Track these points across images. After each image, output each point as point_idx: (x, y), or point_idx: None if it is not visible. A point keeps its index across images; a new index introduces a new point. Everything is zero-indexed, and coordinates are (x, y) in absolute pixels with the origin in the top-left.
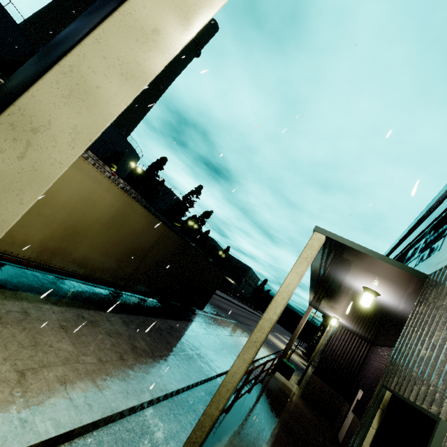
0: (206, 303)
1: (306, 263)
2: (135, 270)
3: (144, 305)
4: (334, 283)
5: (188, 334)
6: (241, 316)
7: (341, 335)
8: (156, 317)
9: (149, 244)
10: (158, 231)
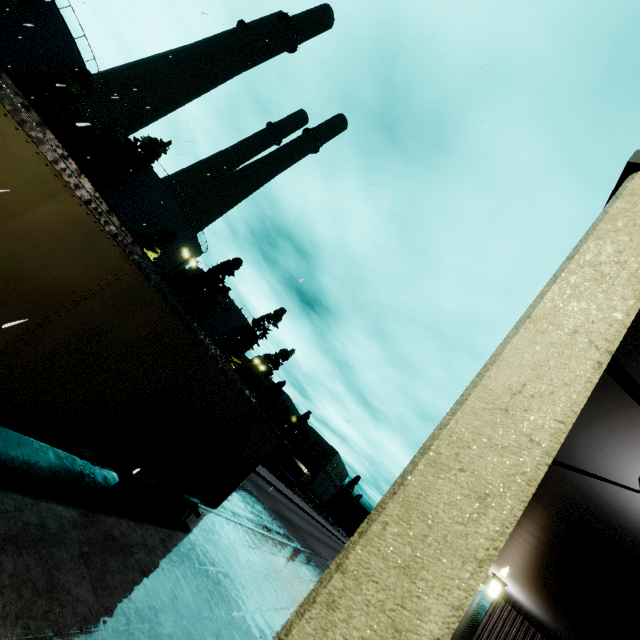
0: (227, 494)
1: (627, 285)
2: (4, 352)
3: (65, 470)
4: (560, 486)
5: (151, 563)
6: (306, 532)
7: (502, 622)
8: (75, 505)
9: (64, 288)
10: (103, 264)
